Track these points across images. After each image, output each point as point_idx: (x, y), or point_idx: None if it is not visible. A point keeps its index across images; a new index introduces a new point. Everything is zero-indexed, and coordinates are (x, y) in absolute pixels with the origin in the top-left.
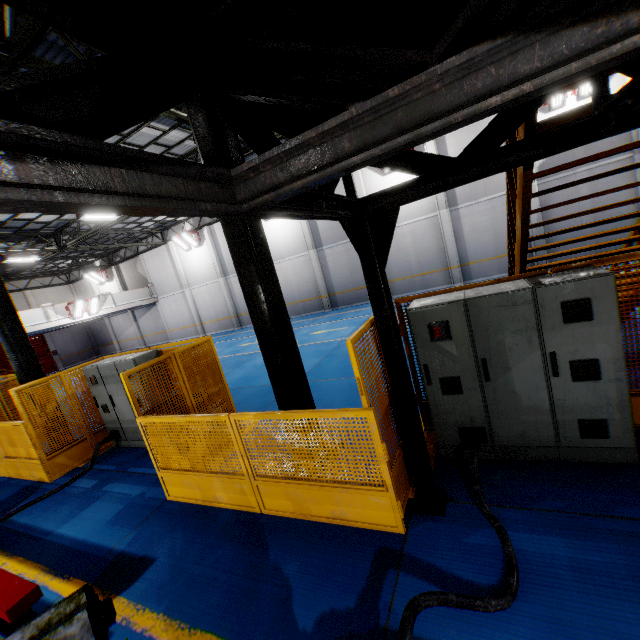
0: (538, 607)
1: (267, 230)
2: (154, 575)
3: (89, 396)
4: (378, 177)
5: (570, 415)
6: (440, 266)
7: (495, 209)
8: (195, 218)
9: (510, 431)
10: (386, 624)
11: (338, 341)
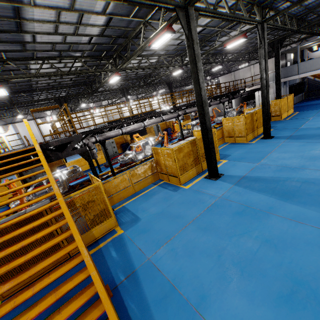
0: None
1: None
2: None
3: None
4: None
5: None
6: None
7: None
8: None
9: None
10: None
11: None
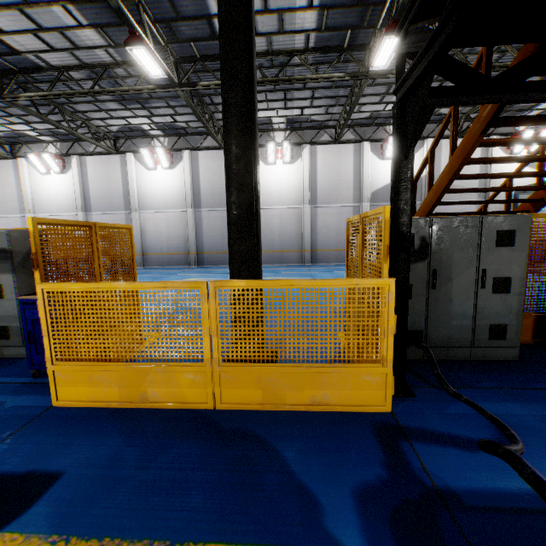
0: (542, 449)
1: (148, 179)
2: (68, 492)
3: None
4: (262, 164)
5: (485, 321)
6: (296, 248)
7: (341, 214)
8: (64, 143)
9: (441, 334)
10: (434, 485)
11: None
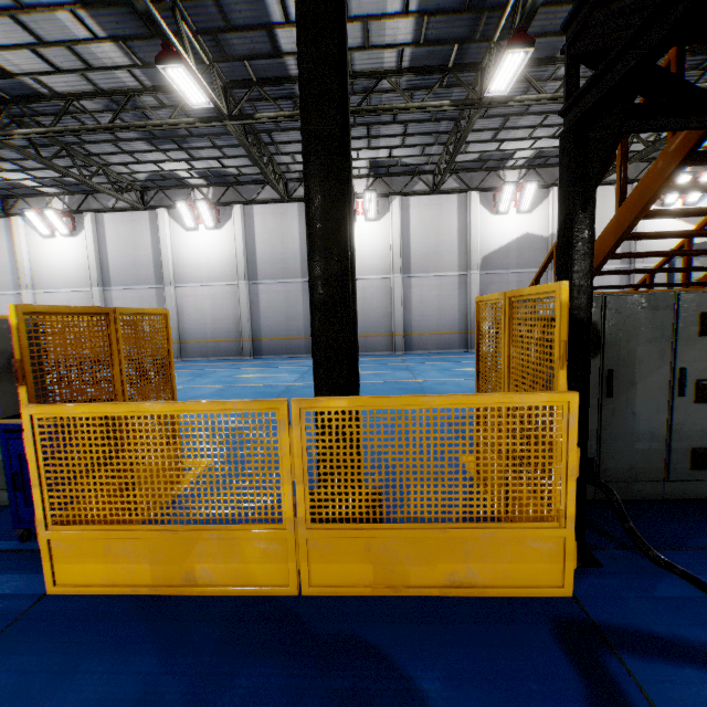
0: None
1: (186, 242)
2: None
3: None
4: None
5: (684, 442)
6: (384, 331)
7: (443, 286)
8: (74, 196)
9: (620, 462)
10: None
11: (284, 385)
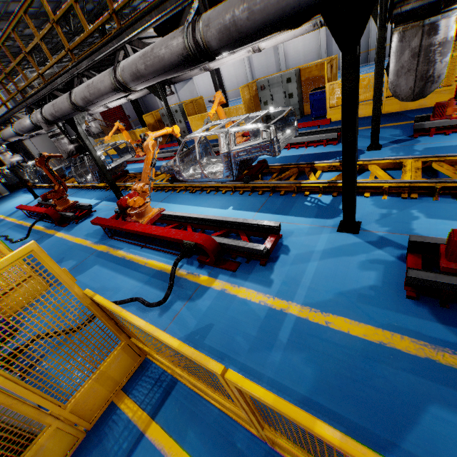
0: None
1: None
2: None
3: (255, 99)
4: None
5: None
6: None
7: None
8: None
9: None
10: None
11: None
